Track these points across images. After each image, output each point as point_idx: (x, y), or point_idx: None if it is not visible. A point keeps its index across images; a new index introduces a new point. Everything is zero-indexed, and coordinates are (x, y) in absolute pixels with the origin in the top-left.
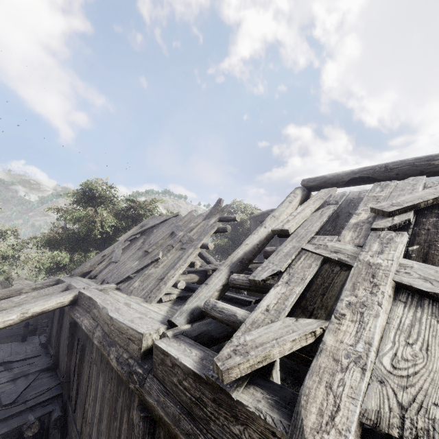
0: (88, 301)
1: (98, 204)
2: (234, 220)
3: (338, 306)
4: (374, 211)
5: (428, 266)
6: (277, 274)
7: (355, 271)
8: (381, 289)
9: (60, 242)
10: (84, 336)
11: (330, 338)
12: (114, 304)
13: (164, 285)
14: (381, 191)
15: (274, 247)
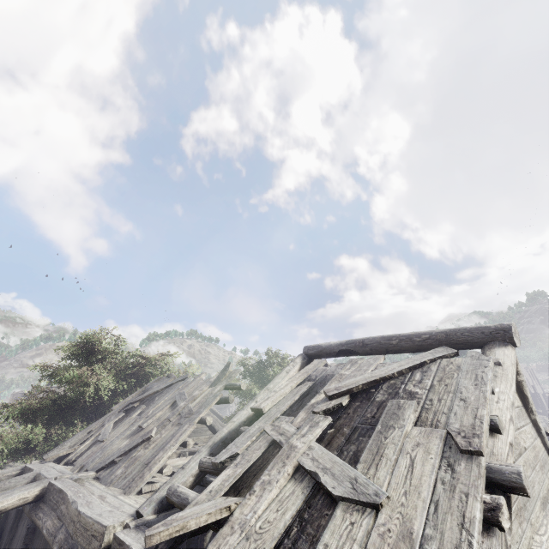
0: (58, 495)
1: (97, 359)
2: (239, 388)
3: (256, 484)
4: (324, 393)
5: (322, 448)
6: (235, 456)
7: (281, 453)
8: (285, 469)
9: (37, 411)
10: (42, 545)
11: (238, 511)
12: (86, 496)
13: (148, 470)
14: (348, 368)
15: (247, 427)
